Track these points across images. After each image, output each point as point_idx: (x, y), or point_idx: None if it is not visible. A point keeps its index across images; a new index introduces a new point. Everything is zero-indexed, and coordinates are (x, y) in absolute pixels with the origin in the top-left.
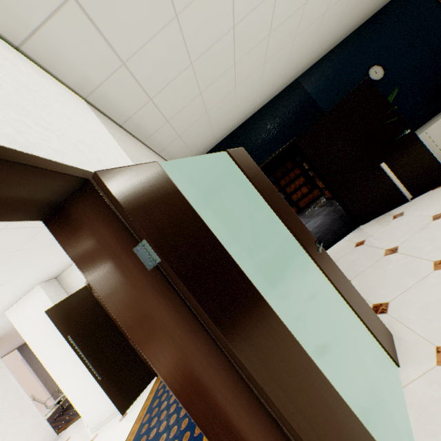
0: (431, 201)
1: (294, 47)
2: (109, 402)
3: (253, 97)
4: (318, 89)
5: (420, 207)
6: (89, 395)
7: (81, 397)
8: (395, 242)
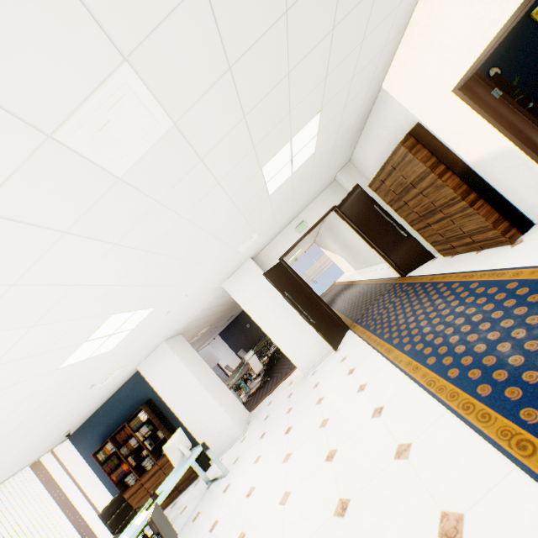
0: None
1: None
2: (318, 348)
3: None
4: None
5: None
6: (300, 344)
7: (293, 348)
8: None
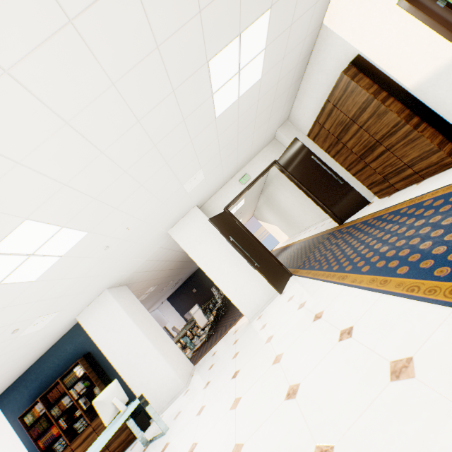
0: None
1: None
2: (263, 293)
3: None
4: None
5: None
6: (245, 289)
7: (238, 293)
8: None
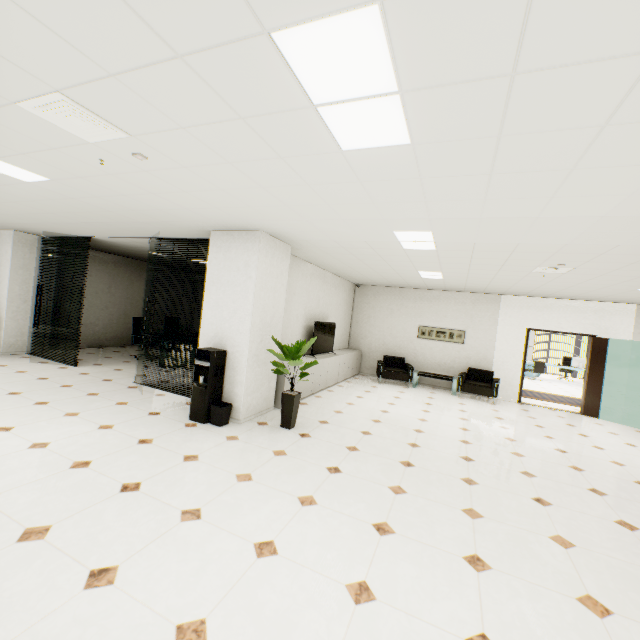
0: None
1: None
2: None
3: None
4: None
5: None
6: None
7: None
8: None
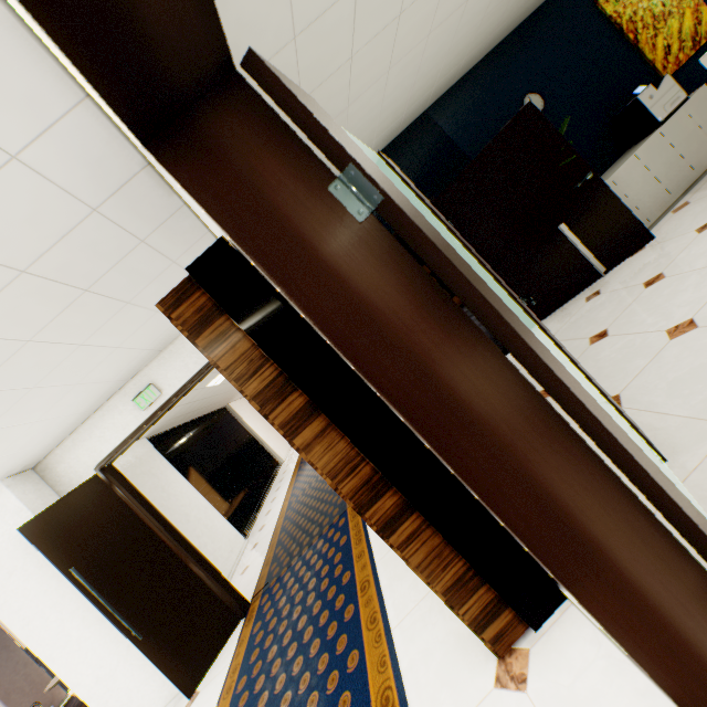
0: (634, 269)
1: (427, 50)
2: (160, 682)
3: (369, 131)
4: (457, 126)
5: (622, 279)
6: (119, 676)
7: (103, 686)
8: (600, 325)
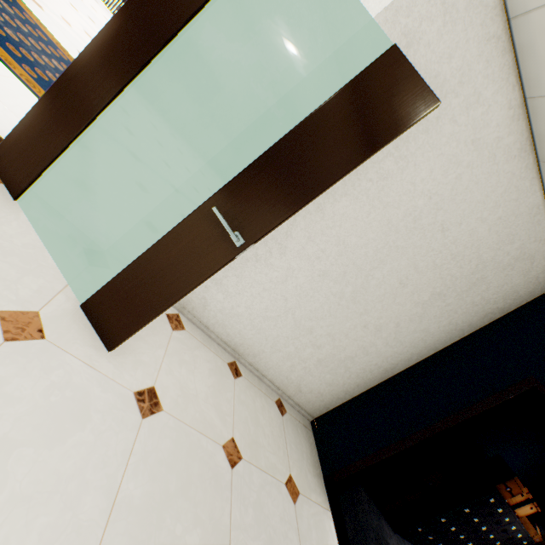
0: None
1: None
2: None
3: None
4: None
5: None
6: None
7: None
8: None
